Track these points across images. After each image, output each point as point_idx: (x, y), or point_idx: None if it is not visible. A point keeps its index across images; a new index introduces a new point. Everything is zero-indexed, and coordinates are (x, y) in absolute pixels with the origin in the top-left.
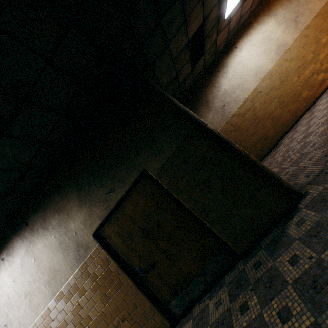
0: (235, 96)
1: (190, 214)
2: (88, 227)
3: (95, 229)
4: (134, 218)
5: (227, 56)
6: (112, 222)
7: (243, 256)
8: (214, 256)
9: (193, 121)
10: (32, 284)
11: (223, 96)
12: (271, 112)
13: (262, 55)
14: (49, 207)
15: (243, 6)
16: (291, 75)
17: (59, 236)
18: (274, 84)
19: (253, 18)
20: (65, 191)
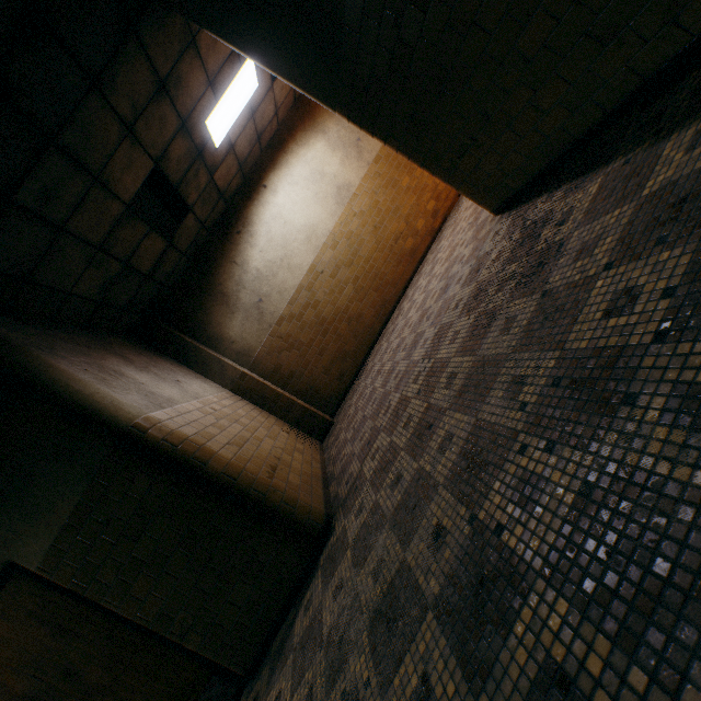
0: (279, 281)
1: (138, 628)
2: None
3: None
4: (2, 679)
5: (251, 202)
6: None
7: (250, 676)
8: (200, 695)
9: (113, 432)
10: None
11: (256, 282)
12: (345, 308)
13: (314, 203)
14: None
15: (255, 118)
16: (366, 240)
17: None
18: (343, 257)
19: (288, 133)
20: None
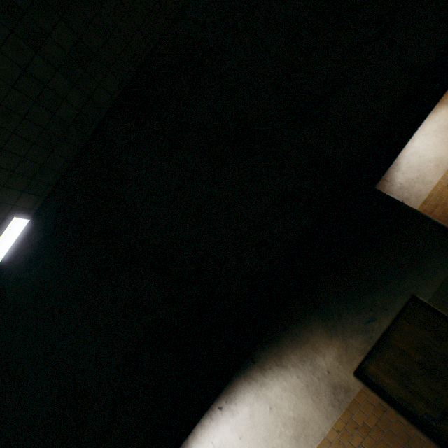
0: (415, 190)
1: None
2: (346, 364)
3: (356, 367)
4: (406, 351)
5: None
6: (376, 357)
7: None
8: None
9: None
10: (269, 440)
11: (399, 191)
12: None
13: (440, 144)
14: (285, 340)
15: None
16: None
17: (304, 375)
18: None
19: None
20: (305, 321)
